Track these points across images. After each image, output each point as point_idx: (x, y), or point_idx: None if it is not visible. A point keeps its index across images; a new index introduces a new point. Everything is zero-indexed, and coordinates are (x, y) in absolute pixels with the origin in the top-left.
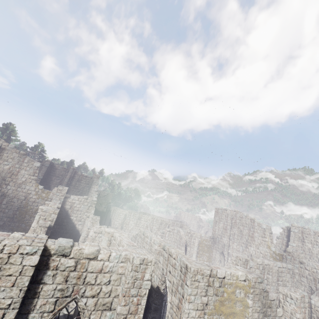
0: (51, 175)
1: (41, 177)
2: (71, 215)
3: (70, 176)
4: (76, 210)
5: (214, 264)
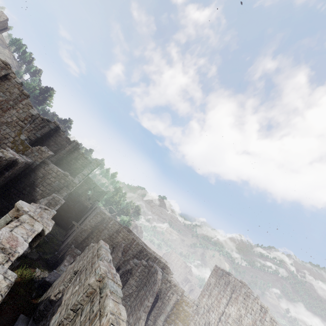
0: (51, 139)
1: (38, 135)
2: (38, 185)
3: (69, 149)
4: (47, 182)
5: None
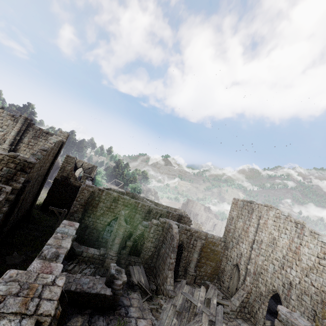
0: None
1: None
2: None
3: (20, 128)
4: None
5: (221, 278)
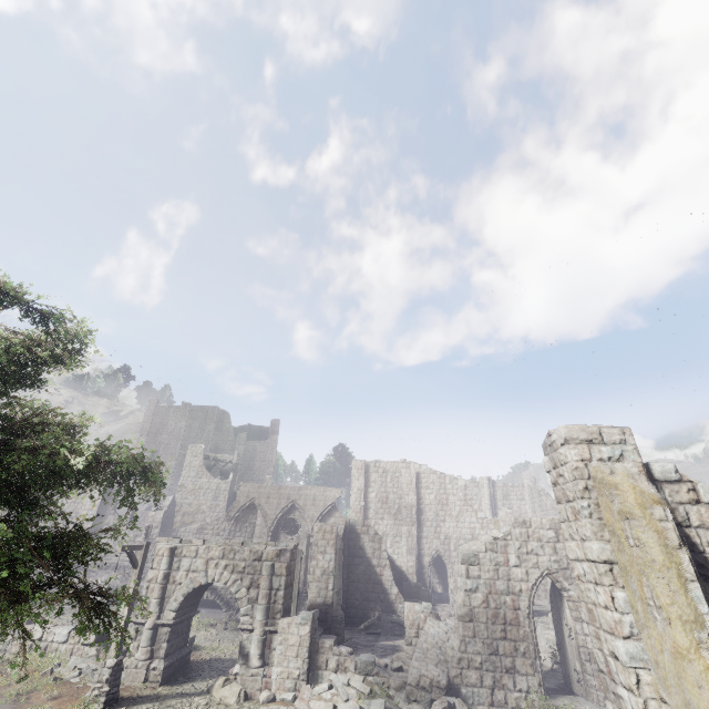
0: None
1: None
2: None
3: (489, 492)
4: None
5: None
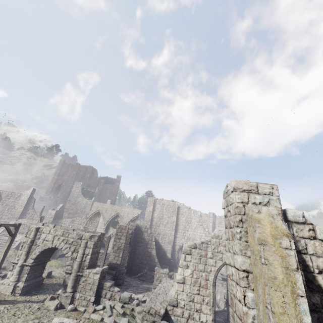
0: None
1: None
2: None
3: (212, 220)
4: None
5: None
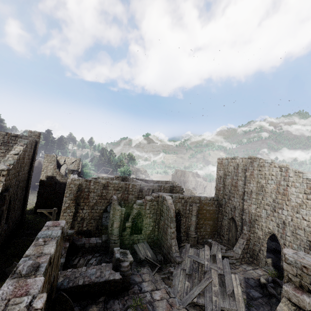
0: None
1: None
2: None
3: None
4: None
5: (220, 233)
